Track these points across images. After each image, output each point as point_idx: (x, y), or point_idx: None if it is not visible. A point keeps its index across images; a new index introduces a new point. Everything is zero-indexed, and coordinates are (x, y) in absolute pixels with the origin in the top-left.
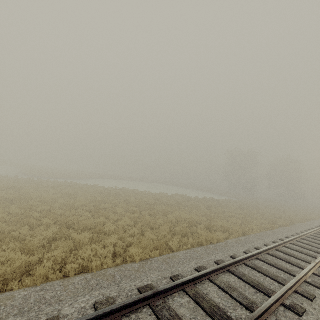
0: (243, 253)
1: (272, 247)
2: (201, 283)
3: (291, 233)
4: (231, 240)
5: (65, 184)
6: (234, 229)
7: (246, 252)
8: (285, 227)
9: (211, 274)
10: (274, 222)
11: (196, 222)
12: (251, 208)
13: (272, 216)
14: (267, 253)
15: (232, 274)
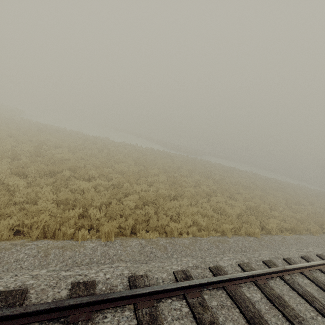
0: None
1: None
2: None
3: None
4: None
5: (223, 166)
6: None
7: None
8: None
9: None
10: None
11: None
12: None
13: None
14: None
15: None
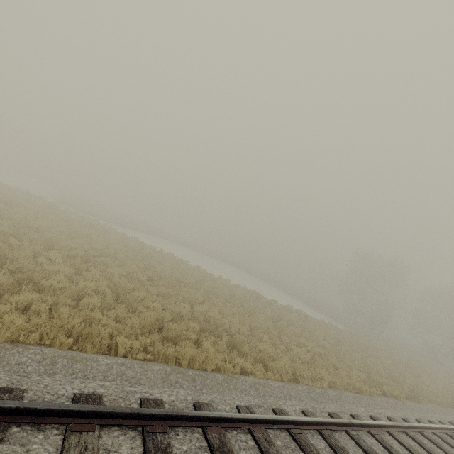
0: (233, 409)
1: (309, 421)
2: (39, 427)
3: (391, 414)
4: (247, 378)
5: (92, 223)
6: (278, 364)
7: (239, 409)
8: (392, 399)
9: (85, 417)
10: (375, 382)
11: (226, 330)
12: (356, 348)
13: (384, 372)
14: (288, 430)
15: (143, 438)
